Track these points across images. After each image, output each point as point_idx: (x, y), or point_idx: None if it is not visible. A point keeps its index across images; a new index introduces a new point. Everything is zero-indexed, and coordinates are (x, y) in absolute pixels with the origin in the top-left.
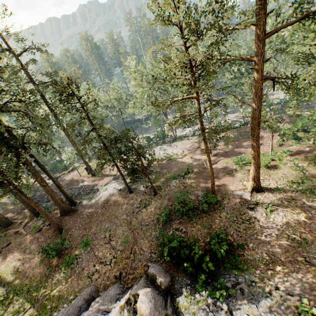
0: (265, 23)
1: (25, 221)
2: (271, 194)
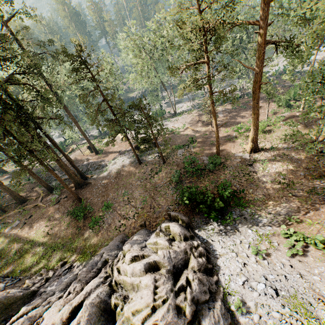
0: None
1: (40, 197)
2: (267, 153)
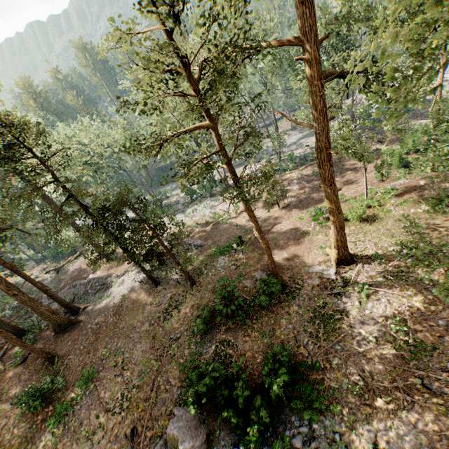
0: None
1: (6, 347)
2: (368, 266)
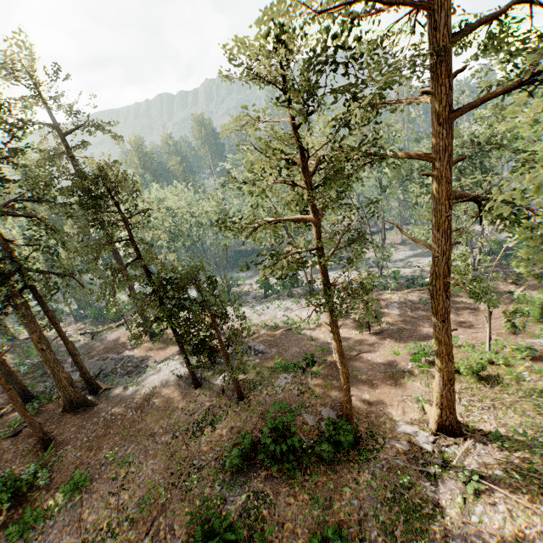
0: (450, 92)
1: (5, 410)
2: (482, 446)
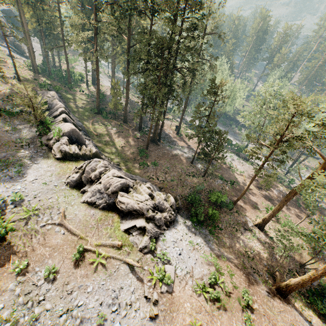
0: None
1: (133, 127)
2: (265, 236)
